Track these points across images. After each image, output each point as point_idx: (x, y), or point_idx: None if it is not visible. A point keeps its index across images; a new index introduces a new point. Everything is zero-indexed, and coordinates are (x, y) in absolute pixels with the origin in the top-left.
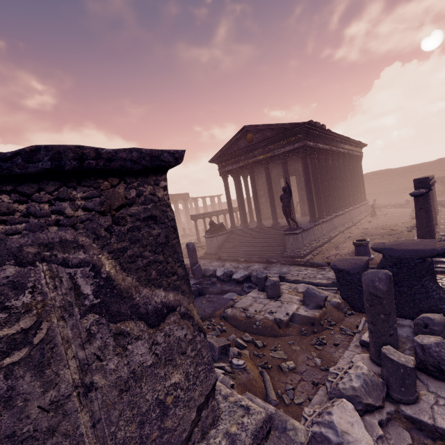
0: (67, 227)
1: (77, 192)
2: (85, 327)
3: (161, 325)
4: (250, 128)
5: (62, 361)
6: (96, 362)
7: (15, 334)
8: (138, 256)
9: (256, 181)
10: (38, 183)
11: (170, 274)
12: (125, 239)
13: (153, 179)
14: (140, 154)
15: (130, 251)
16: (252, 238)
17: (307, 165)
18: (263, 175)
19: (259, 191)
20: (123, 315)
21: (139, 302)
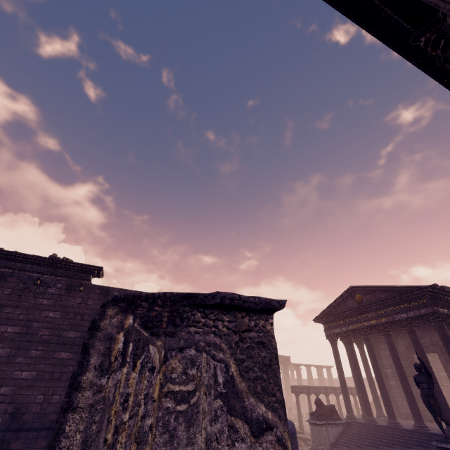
0: (218, 336)
1: (226, 317)
2: (214, 408)
3: (260, 438)
4: (358, 289)
5: (199, 427)
6: (215, 442)
7: (185, 392)
8: (250, 369)
9: (376, 352)
10: (212, 309)
11: (270, 394)
12: (244, 353)
13: (265, 317)
14: (260, 300)
15: (246, 363)
16: (382, 444)
17: (448, 338)
18: (385, 345)
19: (383, 367)
20: (236, 411)
21: (247, 406)
